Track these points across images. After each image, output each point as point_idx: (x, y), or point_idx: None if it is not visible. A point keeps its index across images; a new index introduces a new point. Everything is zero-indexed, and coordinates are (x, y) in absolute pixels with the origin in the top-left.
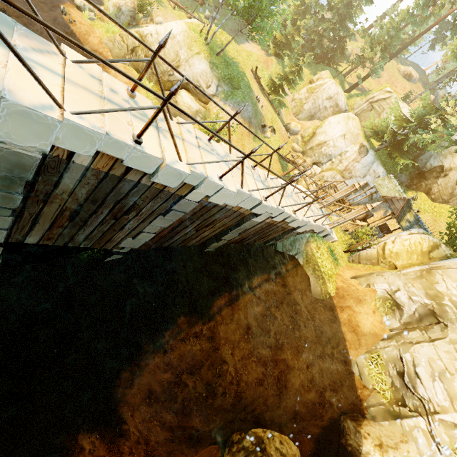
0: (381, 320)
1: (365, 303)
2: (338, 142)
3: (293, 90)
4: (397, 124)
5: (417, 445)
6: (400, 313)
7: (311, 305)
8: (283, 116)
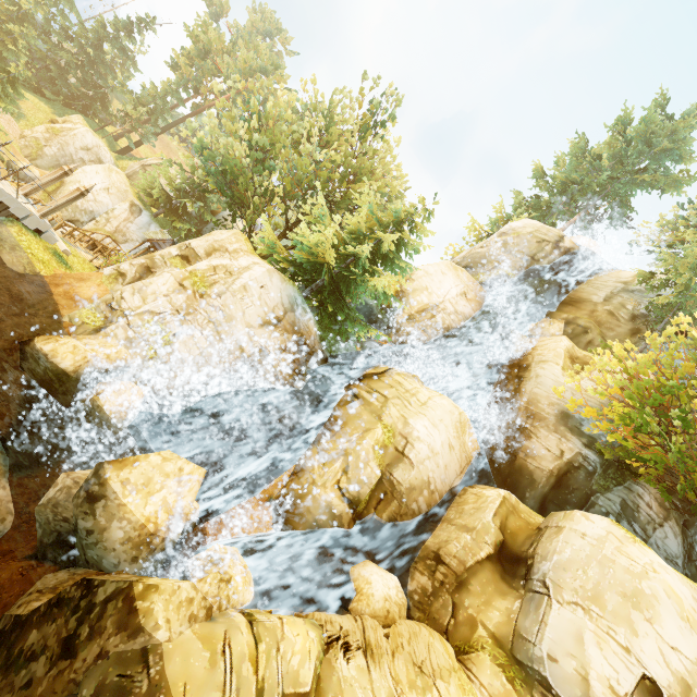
0: (106, 289)
1: (90, 280)
2: (100, 196)
3: (7, 105)
4: (172, 189)
5: (117, 336)
6: (124, 279)
7: (7, 278)
8: (1, 149)
